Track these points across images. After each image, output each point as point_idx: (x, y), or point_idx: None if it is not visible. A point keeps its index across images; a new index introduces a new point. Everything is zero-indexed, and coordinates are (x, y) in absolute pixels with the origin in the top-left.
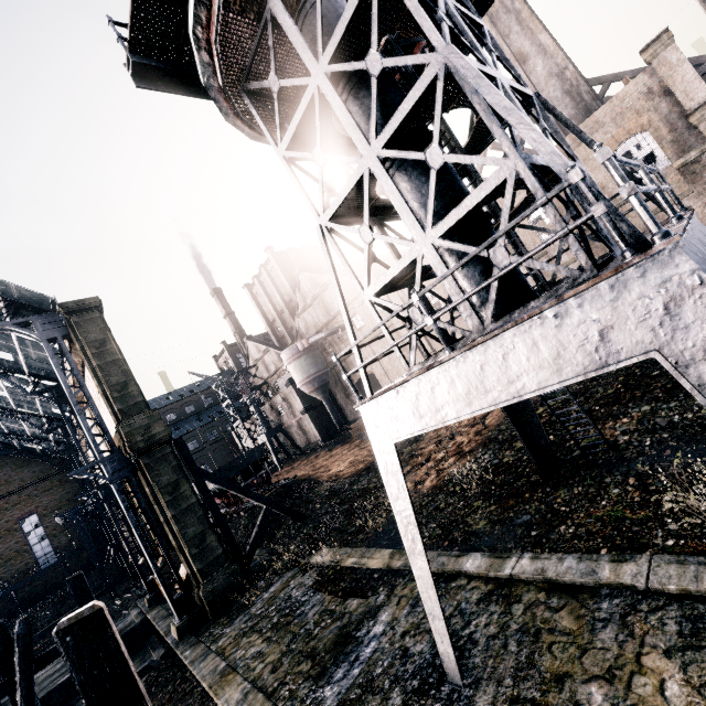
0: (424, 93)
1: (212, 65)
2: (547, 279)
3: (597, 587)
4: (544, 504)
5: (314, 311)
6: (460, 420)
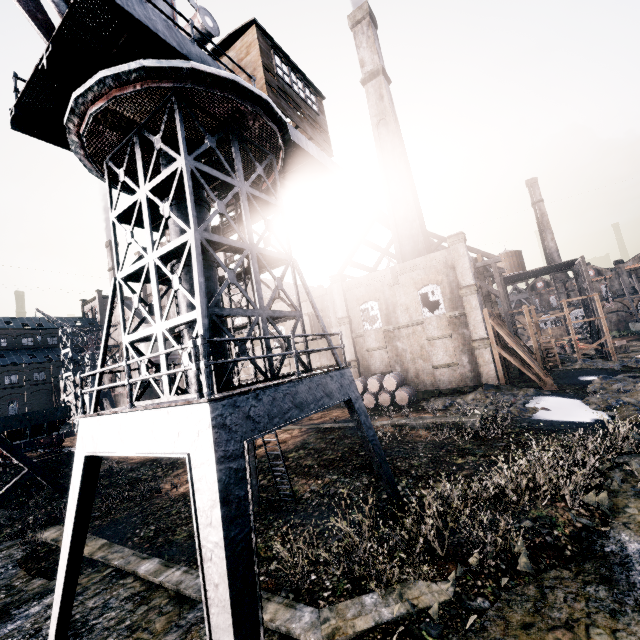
0: (182, 244)
1: (80, 143)
2: (359, 354)
3: (199, 601)
4: None
5: None
6: None
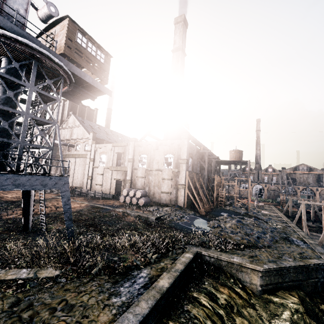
0: None
1: None
2: (133, 178)
3: None
4: (8, 236)
5: (67, 132)
6: (59, 204)
